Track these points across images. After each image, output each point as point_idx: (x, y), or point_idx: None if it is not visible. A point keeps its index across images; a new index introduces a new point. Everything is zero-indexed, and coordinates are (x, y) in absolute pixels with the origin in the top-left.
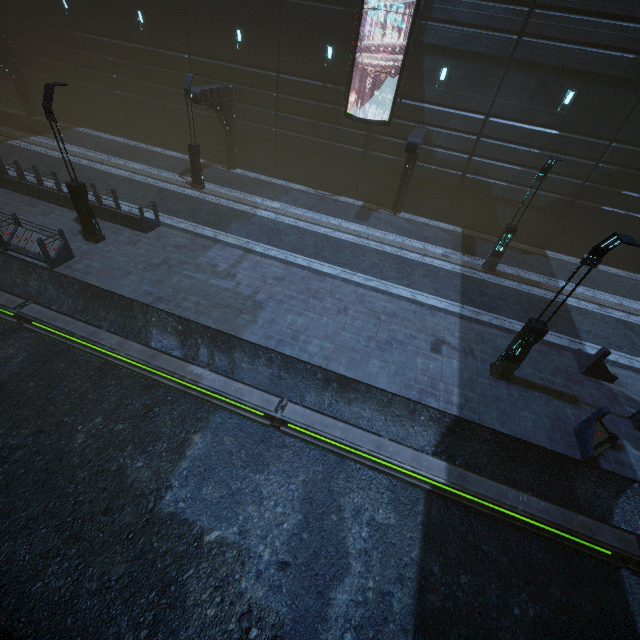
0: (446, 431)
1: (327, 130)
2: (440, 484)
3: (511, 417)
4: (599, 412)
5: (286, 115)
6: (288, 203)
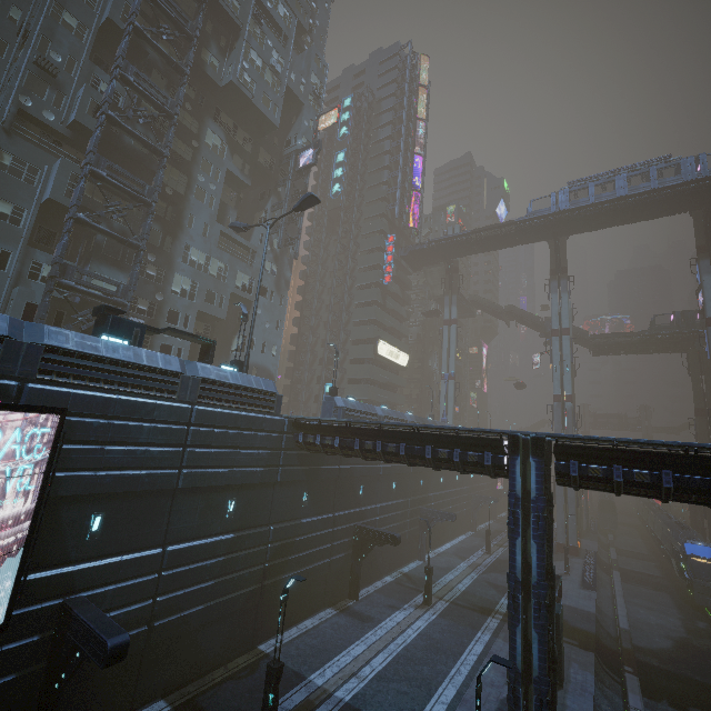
0: None
1: None
2: None
3: None
4: None
5: None
6: None
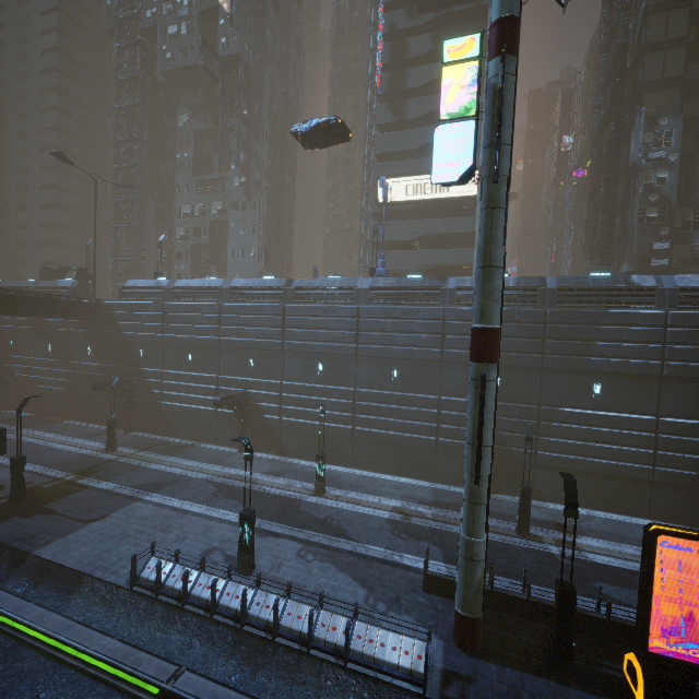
0: None
1: None
2: None
3: None
4: None
5: None
6: None
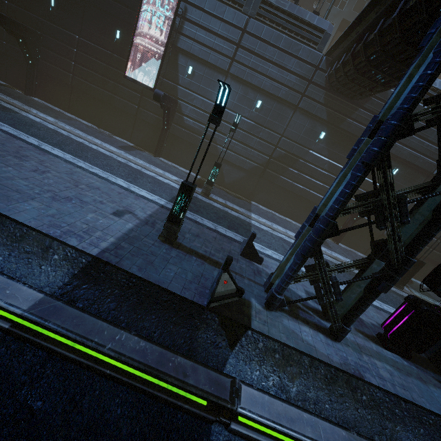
0: (79, 272)
1: (112, 86)
2: (27, 323)
3: (156, 267)
4: (225, 260)
5: (82, 67)
6: (64, 122)
